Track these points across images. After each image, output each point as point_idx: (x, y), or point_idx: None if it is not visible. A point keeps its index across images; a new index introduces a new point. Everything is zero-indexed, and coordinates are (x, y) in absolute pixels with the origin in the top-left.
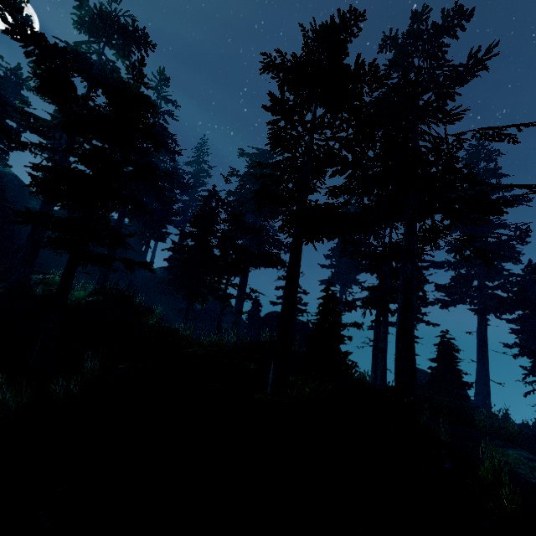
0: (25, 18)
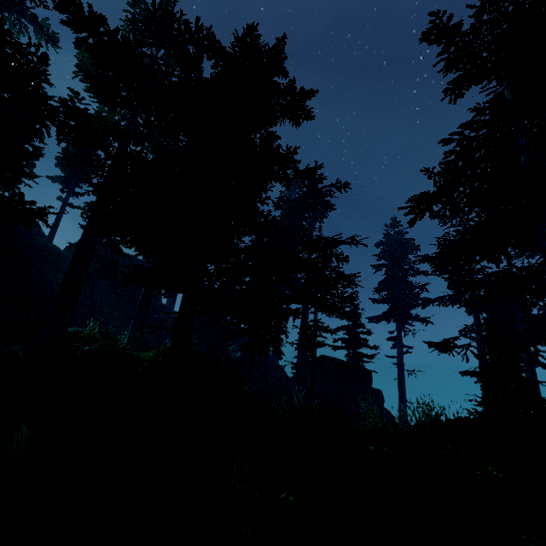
0: (51, 35)
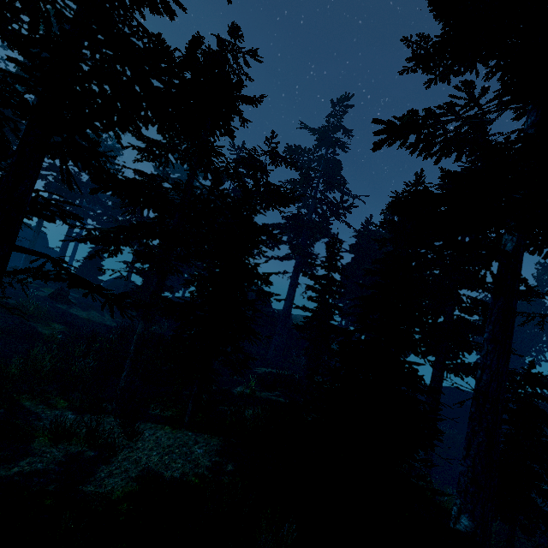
0: None
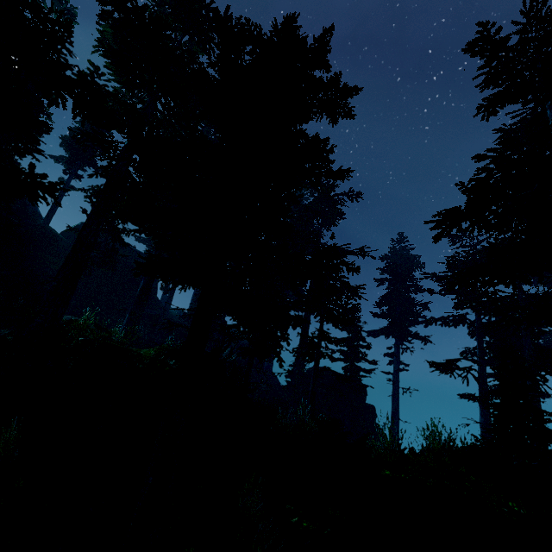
0: (69, 9)
